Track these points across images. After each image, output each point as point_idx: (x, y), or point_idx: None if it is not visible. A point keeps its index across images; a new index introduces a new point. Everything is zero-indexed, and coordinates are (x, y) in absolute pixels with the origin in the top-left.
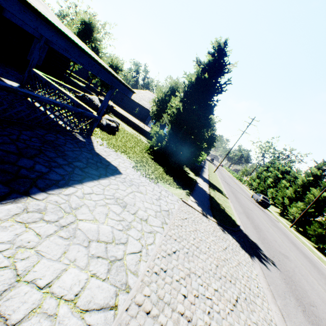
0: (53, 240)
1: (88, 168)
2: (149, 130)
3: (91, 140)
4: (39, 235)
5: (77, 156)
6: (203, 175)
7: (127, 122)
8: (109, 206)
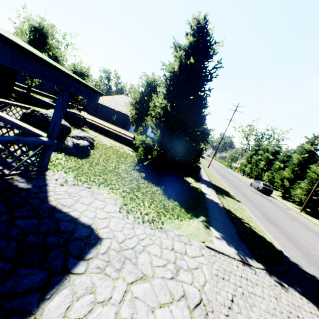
0: None
1: (15, 274)
2: (131, 135)
3: (45, 180)
4: None
5: None
6: (203, 178)
7: (105, 133)
8: None
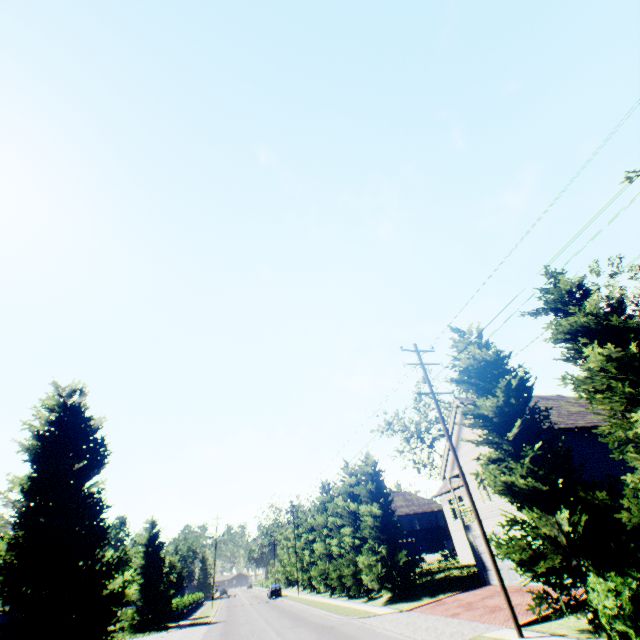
0: None
1: None
2: None
3: None
4: None
5: None
6: (190, 617)
7: None
8: None
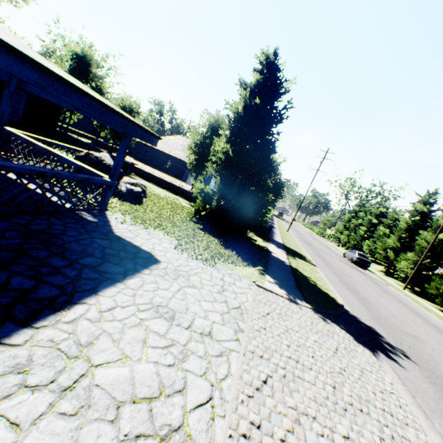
0: (45, 427)
1: (105, 265)
2: (189, 188)
3: (107, 218)
4: (16, 424)
5: (86, 248)
6: (275, 239)
7: (157, 182)
8: (147, 324)
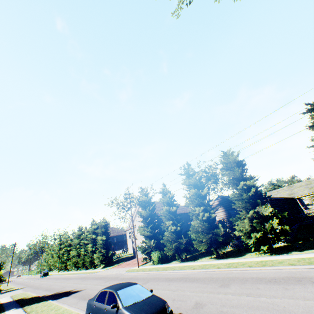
0: None
1: None
2: None
3: None
4: None
5: None
6: None
7: None
8: None
